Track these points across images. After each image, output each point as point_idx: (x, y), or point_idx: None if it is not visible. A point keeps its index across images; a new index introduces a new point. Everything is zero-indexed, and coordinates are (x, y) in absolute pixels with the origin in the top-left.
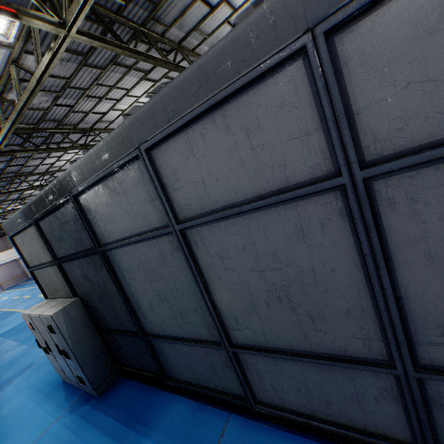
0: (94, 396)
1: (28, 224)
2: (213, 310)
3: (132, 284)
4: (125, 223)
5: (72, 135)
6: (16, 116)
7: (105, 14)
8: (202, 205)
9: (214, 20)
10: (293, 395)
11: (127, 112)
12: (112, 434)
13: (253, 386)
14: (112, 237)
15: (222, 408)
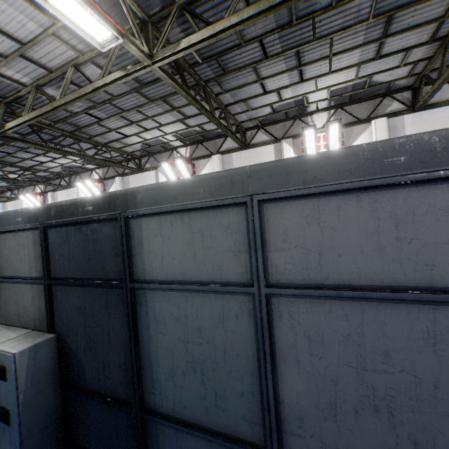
0: None
1: (30, 226)
2: (273, 401)
3: (156, 338)
4: (184, 265)
5: (82, 143)
6: (48, 109)
7: (182, 62)
8: (307, 275)
9: (261, 100)
10: None
11: (148, 142)
12: None
13: None
14: (155, 275)
15: None
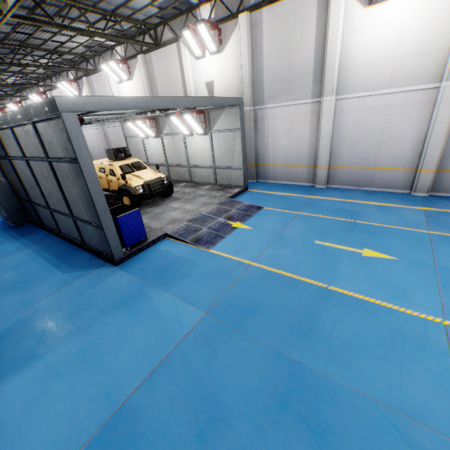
0: (14, 227)
1: None
2: (42, 193)
3: (23, 177)
4: (14, 150)
5: (38, 51)
6: None
7: None
8: (30, 153)
9: (138, 3)
10: (66, 228)
11: (86, 44)
12: (13, 236)
13: (59, 226)
14: (12, 154)
15: (55, 235)
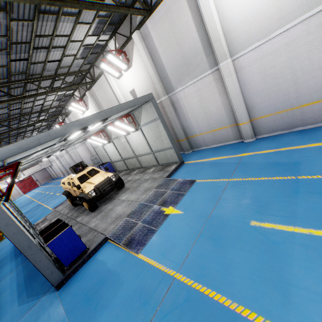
0: None
1: None
2: None
3: None
4: None
5: (33, 114)
6: None
7: (2, 85)
8: None
9: (66, 61)
10: None
11: (57, 99)
12: (16, 254)
13: None
14: None
15: None
